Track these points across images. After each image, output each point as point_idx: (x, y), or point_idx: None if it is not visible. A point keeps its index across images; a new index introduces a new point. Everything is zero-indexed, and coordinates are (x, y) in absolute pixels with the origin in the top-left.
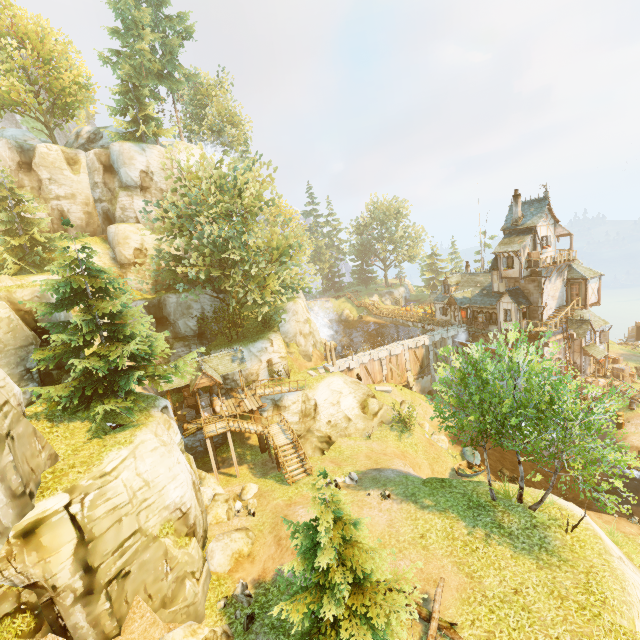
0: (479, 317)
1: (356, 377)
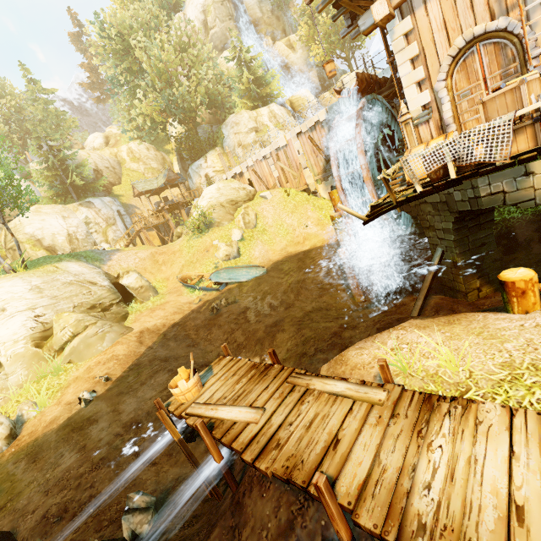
0: None
1: (248, 183)
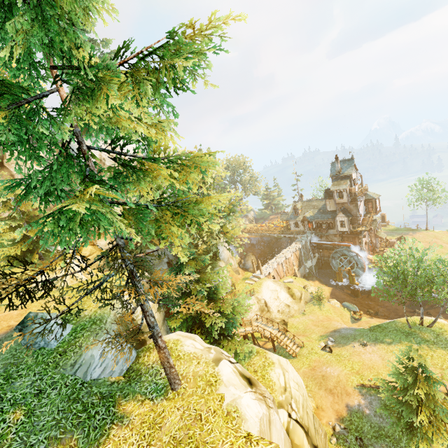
0: (323, 226)
1: (272, 278)
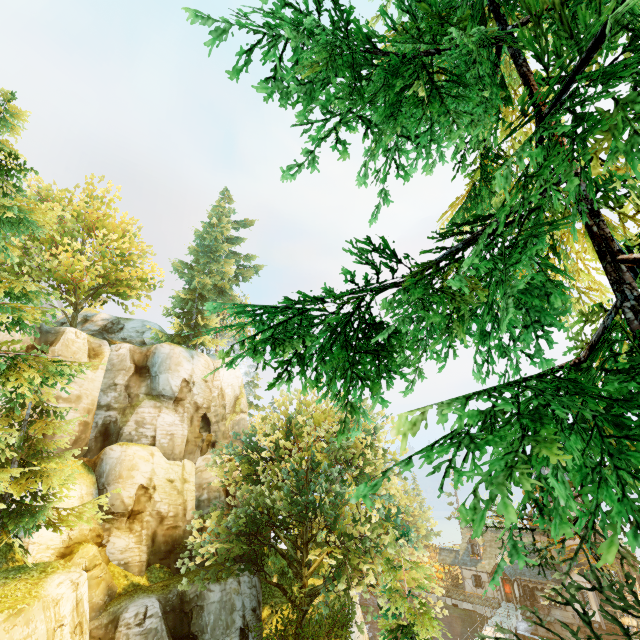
0: (539, 596)
1: None
